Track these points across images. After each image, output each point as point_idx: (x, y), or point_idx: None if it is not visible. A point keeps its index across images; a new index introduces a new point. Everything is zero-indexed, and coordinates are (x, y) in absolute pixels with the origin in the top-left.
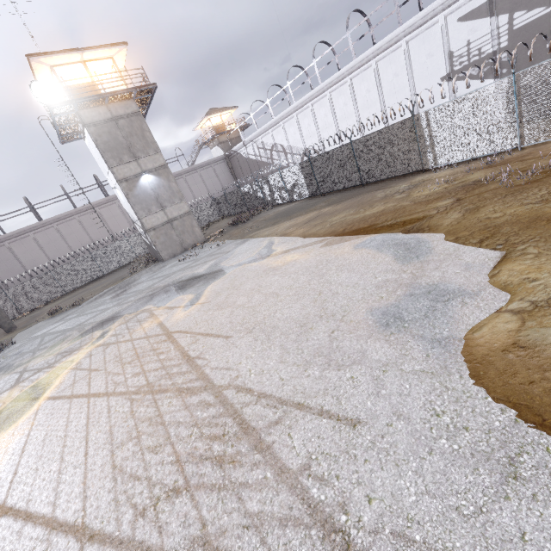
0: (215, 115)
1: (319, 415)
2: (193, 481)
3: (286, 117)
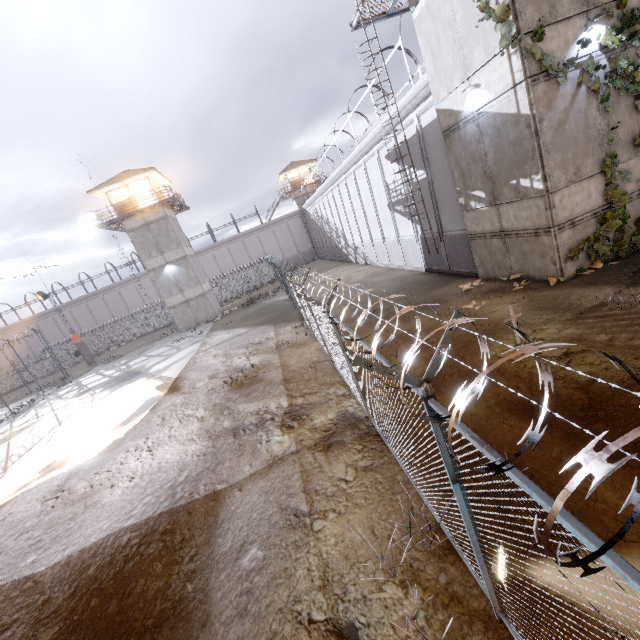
0: (292, 171)
1: None
2: None
3: (322, 194)
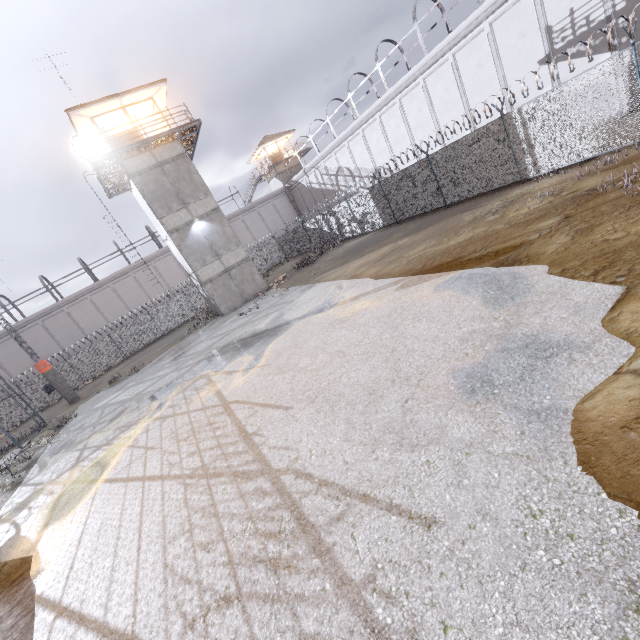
0: (270, 143)
1: (388, 511)
2: (245, 589)
3: (350, 135)
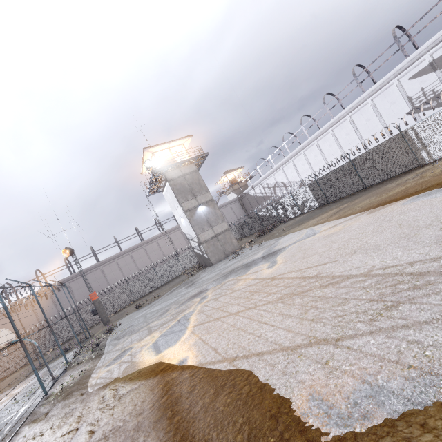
0: (230, 174)
1: None
2: (402, 300)
3: (284, 163)
